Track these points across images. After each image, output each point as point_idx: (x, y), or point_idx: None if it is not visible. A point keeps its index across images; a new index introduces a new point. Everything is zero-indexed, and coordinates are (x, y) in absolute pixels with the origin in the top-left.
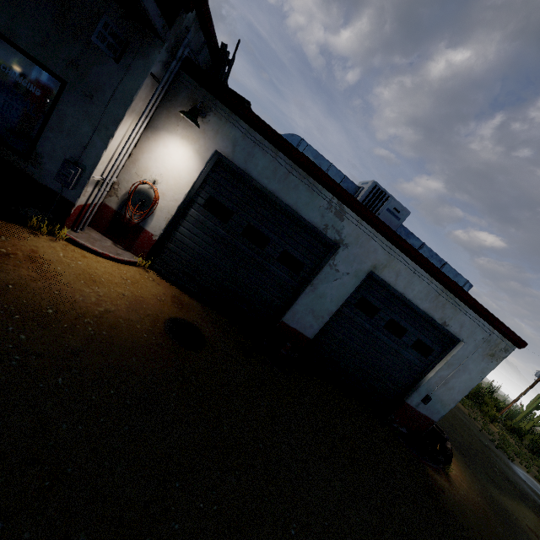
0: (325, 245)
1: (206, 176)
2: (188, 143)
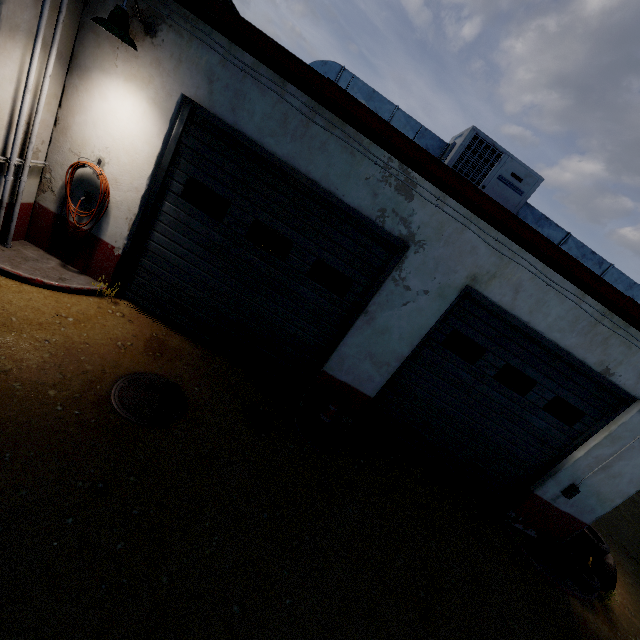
0: (384, 247)
1: (178, 145)
2: (137, 87)
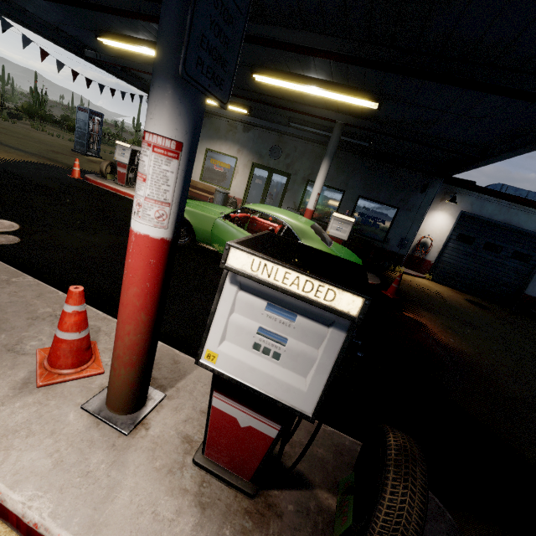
0: None
1: (455, 224)
2: (444, 212)
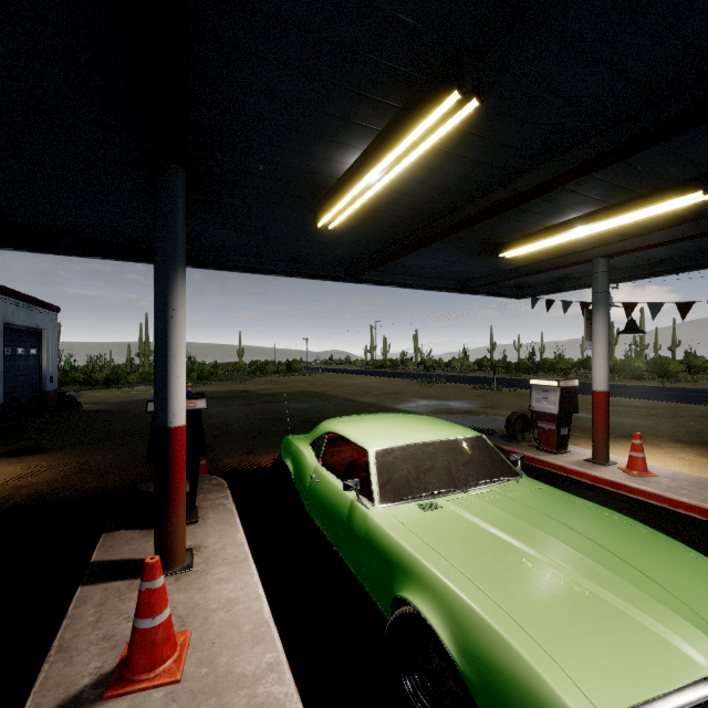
0: None
1: None
2: None
